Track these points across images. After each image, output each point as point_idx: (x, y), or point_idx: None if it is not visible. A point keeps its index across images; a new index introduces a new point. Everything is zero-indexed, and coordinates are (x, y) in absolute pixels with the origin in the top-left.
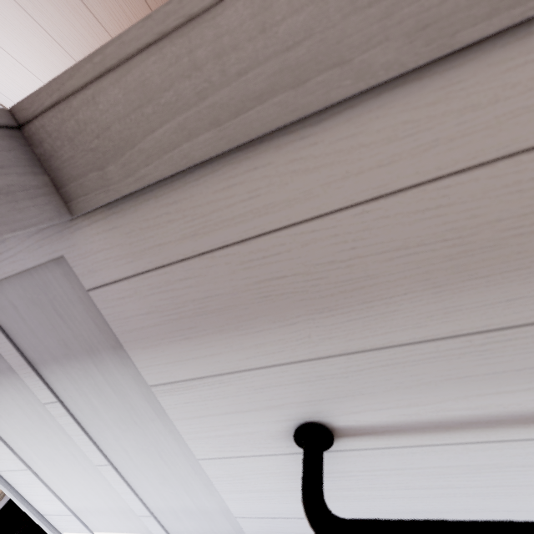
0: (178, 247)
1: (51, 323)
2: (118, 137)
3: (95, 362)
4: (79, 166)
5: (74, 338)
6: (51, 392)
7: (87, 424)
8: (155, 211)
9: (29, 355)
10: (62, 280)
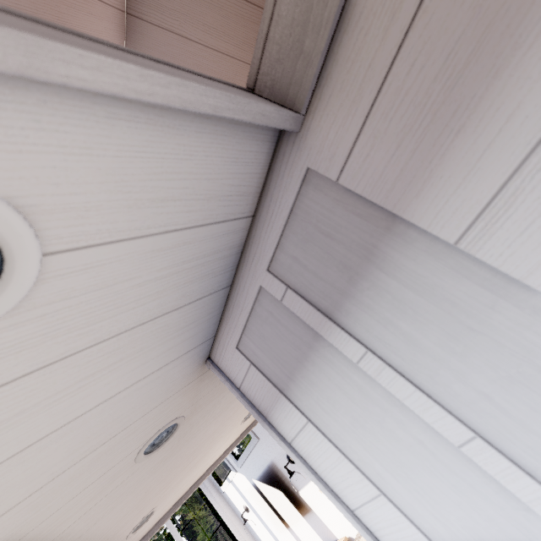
0: (386, 46)
1: (324, 251)
2: (300, 17)
3: (379, 266)
4: (289, 71)
5: (348, 251)
6: (356, 341)
7: (411, 372)
8: (350, 43)
9: (322, 306)
10: (316, 196)
